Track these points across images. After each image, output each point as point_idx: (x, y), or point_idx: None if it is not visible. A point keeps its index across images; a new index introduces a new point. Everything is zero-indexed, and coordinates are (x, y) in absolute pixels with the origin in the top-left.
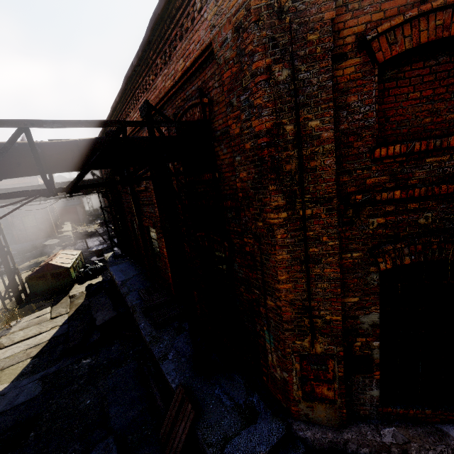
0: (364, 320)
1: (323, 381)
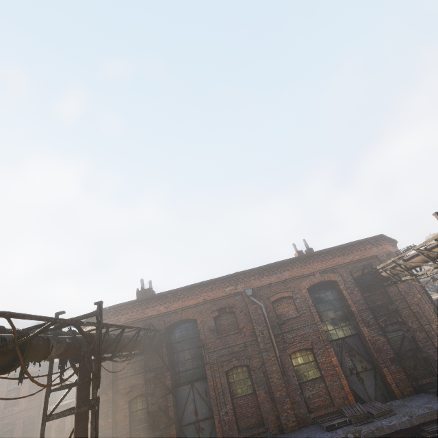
0: None
1: None
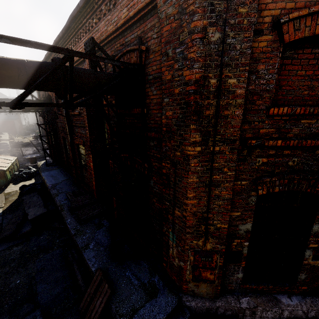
0: (241, 228)
1: (208, 269)
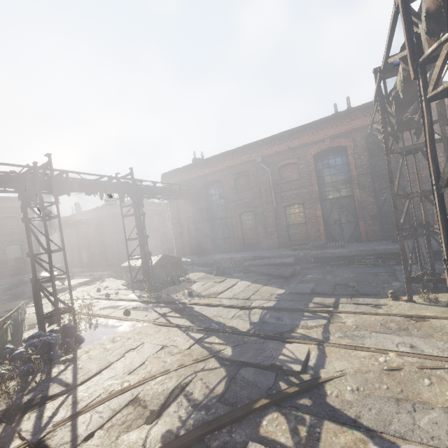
0: None
1: None
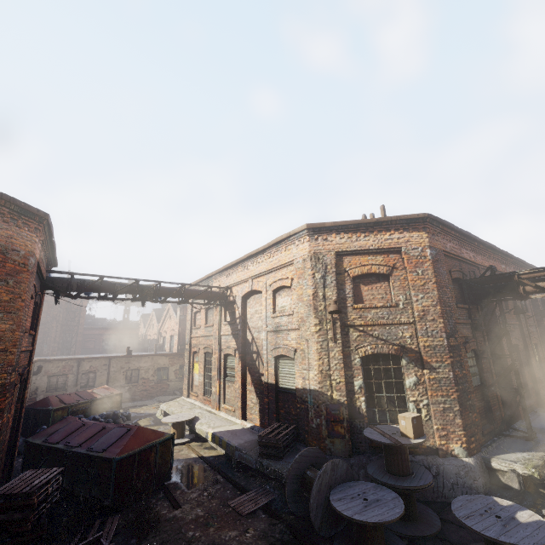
0: None
1: None
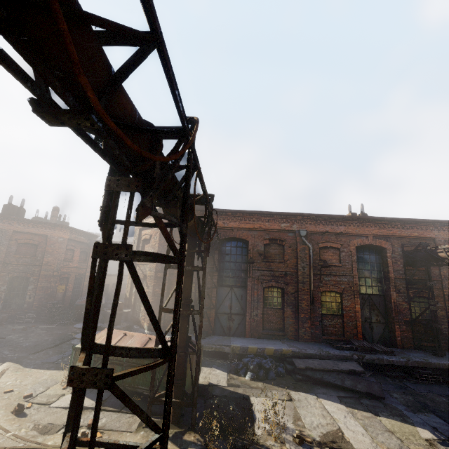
0: None
1: None
